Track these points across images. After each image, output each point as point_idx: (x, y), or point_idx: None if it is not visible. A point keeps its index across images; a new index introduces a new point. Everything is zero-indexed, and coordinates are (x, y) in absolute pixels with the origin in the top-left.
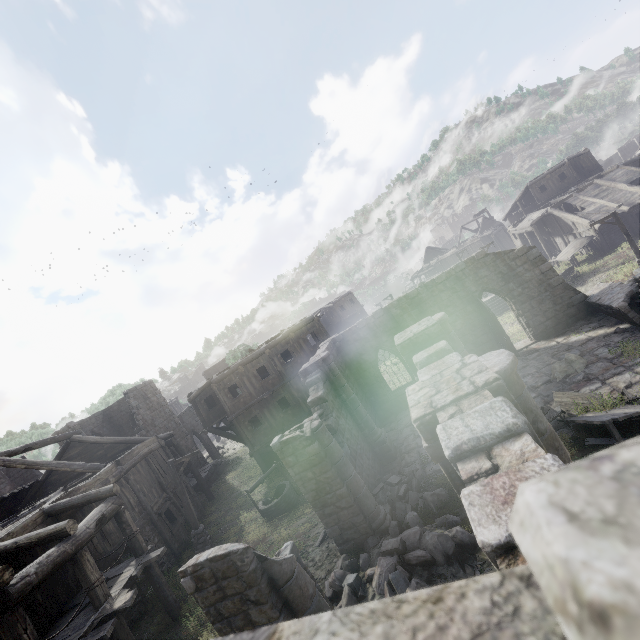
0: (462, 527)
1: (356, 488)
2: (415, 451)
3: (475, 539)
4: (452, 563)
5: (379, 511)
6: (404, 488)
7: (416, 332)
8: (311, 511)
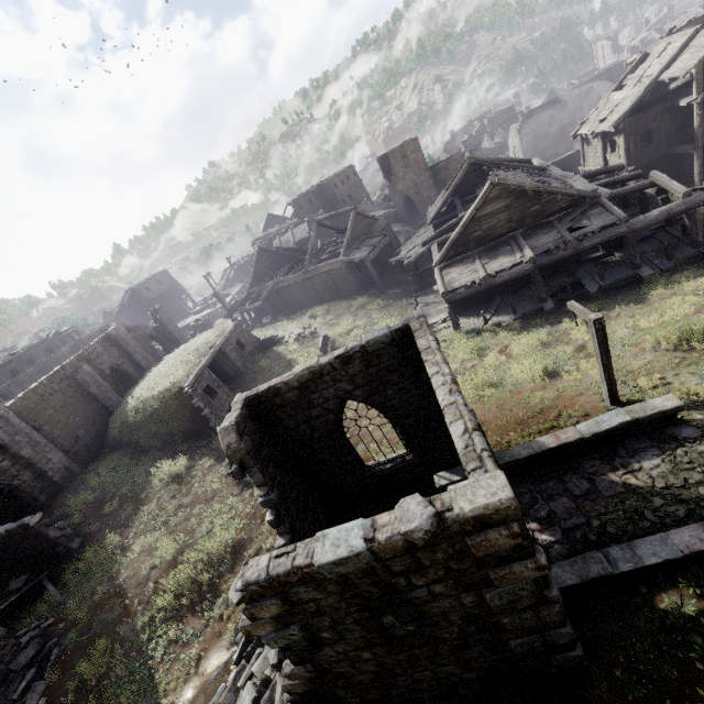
0: None
1: None
2: None
3: None
4: None
5: None
6: None
7: None
8: None
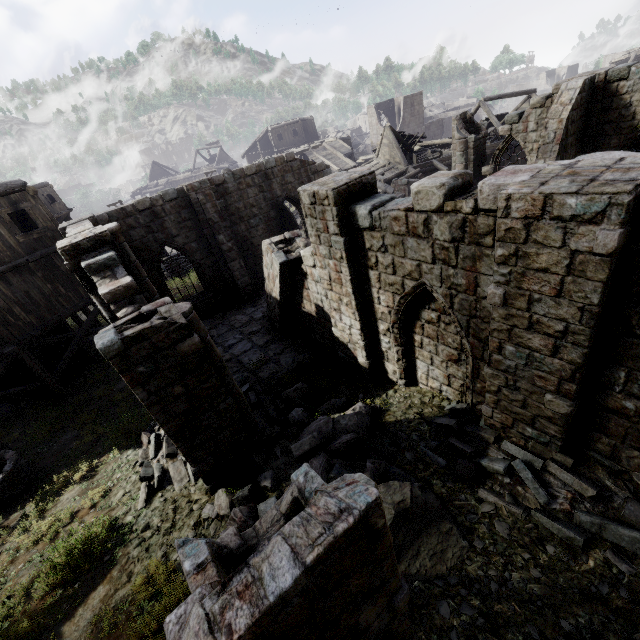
0: (363, 402)
1: (238, 397)
2: (235, 361)
3: (376, 409)
4: (374, 435)
5: (256, 421)
6: (254, 395)
7: (352, 178)
8: (84, 475)
